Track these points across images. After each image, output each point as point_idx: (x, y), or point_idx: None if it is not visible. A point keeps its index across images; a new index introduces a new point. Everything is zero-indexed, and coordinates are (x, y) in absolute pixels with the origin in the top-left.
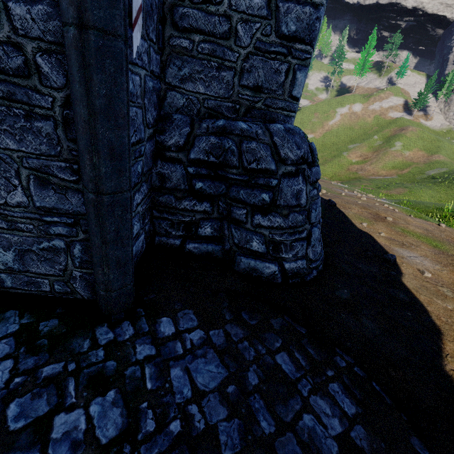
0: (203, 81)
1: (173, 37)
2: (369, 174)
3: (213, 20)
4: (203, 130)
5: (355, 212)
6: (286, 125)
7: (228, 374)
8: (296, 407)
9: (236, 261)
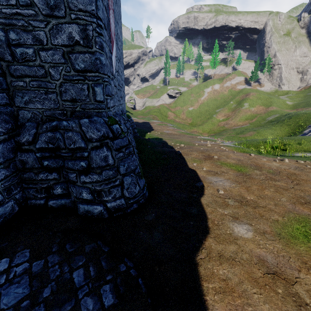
0: (39, 101)
1: (13, 82)
2: (232, 126)
3: (34, 69)
4: (44, 129)
5: (193, 156)
6: (93, 118)
7: (29, 293)
8: (68, 308)
9: (78, 208)
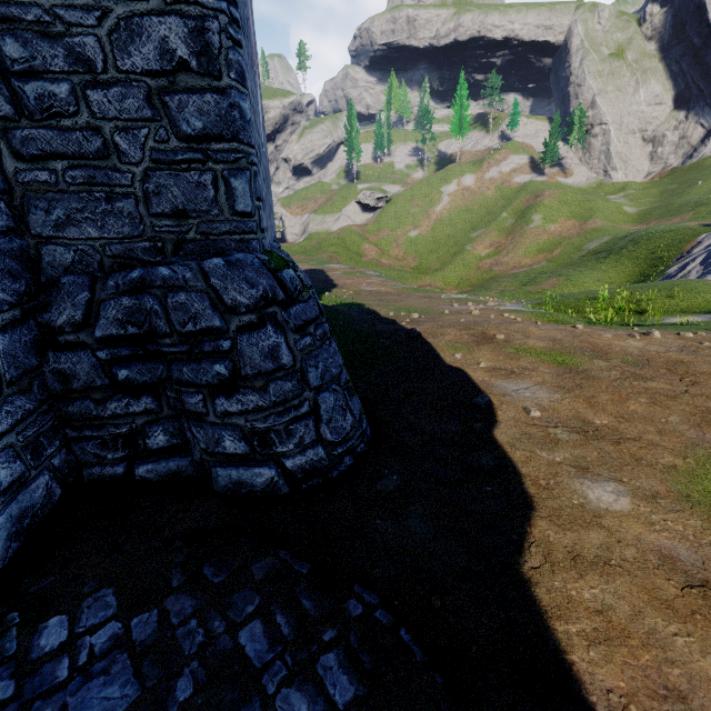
0: (91, 221)
1: (21, 172)
2: (509, 268)
3: (75, 137)
4: (111, 290)
5: (450, 339)
6: (233, 255)
7: (139, 695)
8: None
9: (213, 476)
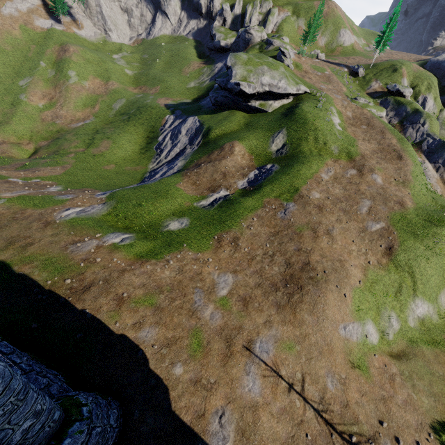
0: None
1: None
2: (69, 122)
3: None
4: None
5: (106, 309)
6: (68, 431)
7: None
8: None
9: None
